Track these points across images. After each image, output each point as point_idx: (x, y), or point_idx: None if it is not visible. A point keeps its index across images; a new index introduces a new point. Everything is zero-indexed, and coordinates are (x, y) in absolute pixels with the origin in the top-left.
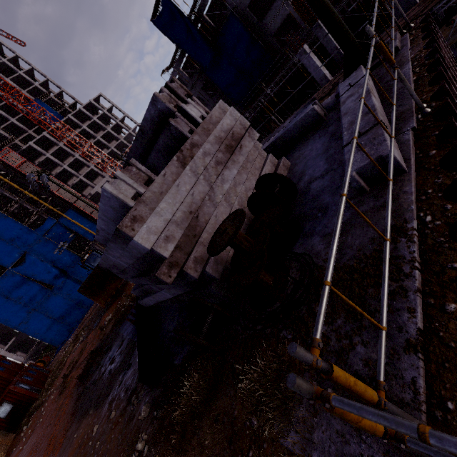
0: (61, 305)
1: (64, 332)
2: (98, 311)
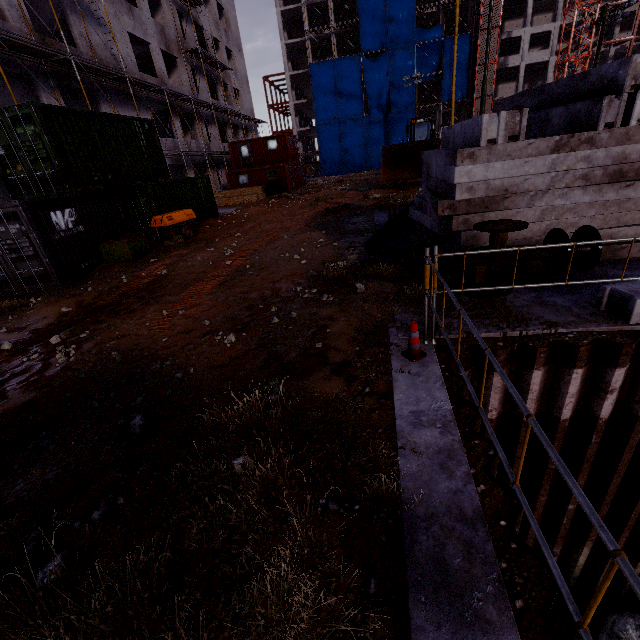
0: (355, 140)
1: (335, 166)
2: (373, 181)
